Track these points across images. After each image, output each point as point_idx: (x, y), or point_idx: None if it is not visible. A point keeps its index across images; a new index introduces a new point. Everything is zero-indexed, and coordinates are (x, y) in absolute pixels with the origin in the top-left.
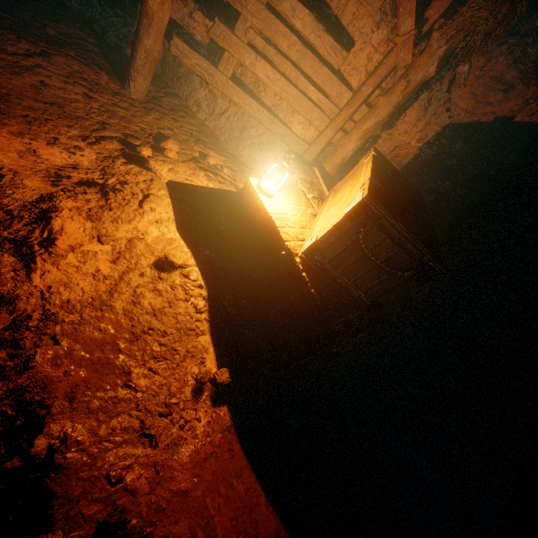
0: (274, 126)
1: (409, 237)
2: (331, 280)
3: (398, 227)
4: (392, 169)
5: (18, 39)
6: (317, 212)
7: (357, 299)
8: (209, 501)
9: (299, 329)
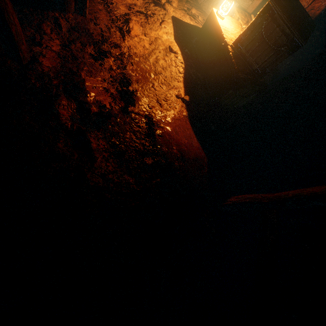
0: None
1: (288, 24)
2: (244, 59)
3: (283, 18)
4: (298, 4)
5: None
6: None
7: (255, 70)
8: (177, 129)
9: (223, 83)
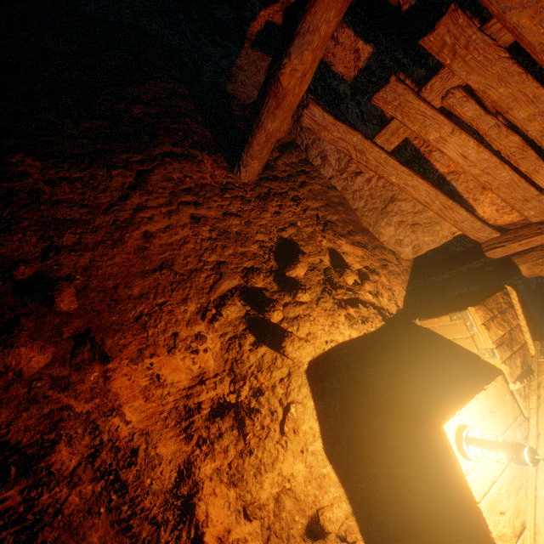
0: (448, 211)
1: None
2: None
3: None
4: None
5: (109, 172)
6: (527, 423)
7: None
8: None
9: None
